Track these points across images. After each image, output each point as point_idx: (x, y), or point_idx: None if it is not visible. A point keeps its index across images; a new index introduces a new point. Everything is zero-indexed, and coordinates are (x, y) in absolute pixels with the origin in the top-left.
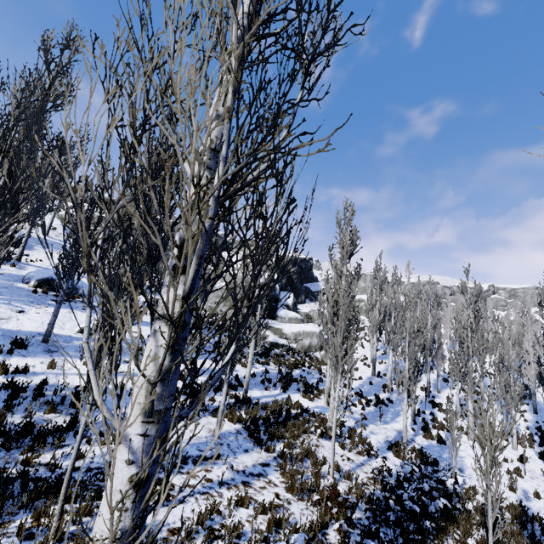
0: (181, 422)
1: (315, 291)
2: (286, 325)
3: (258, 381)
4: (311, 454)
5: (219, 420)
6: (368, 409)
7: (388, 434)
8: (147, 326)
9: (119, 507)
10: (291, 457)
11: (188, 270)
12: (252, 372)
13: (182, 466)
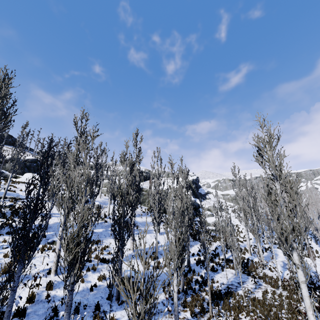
0: (221, 272)
1: (204, 193)
2: (208, 218)
3: (220, 250)
4: (266, 275)
5: (235, 268)
6: (264, 254)
7: (280, 263)
8: (165, 234)
9: (303, 276)
10: (262, 278)
11: (302, 243)
12: (214, 247)
13: (240, 285)
